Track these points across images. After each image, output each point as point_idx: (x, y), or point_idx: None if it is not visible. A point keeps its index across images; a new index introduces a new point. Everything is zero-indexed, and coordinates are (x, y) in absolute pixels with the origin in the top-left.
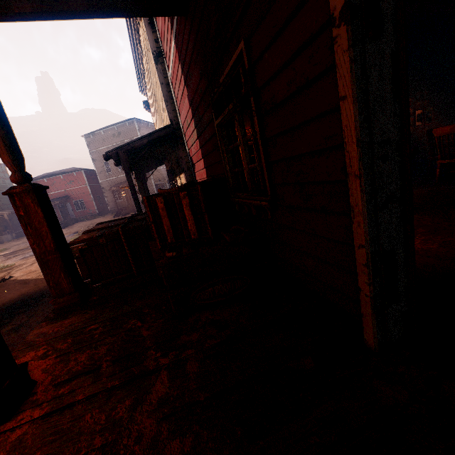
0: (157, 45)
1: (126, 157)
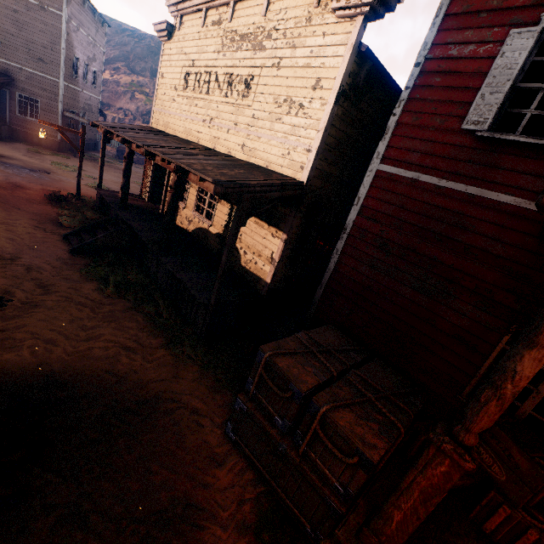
0: (348, 79)
1: (248, 206)
